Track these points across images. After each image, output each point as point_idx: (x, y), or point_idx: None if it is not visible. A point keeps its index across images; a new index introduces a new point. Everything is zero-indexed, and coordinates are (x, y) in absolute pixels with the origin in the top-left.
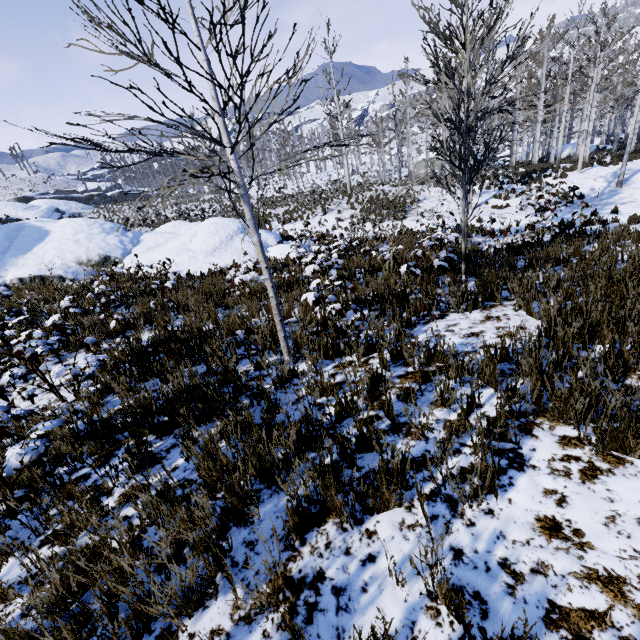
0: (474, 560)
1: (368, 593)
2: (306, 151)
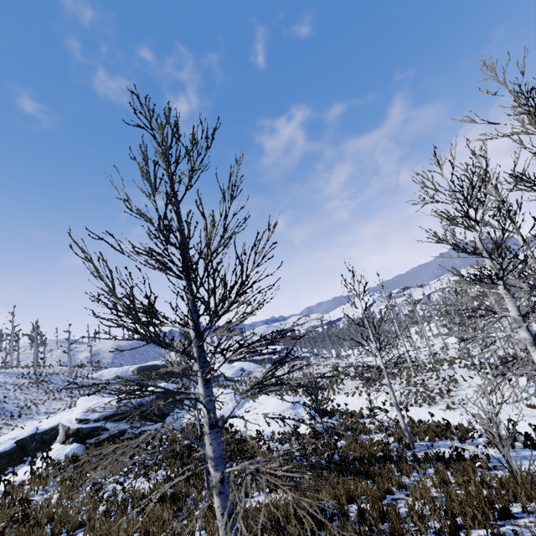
0: None
1: None
2: None
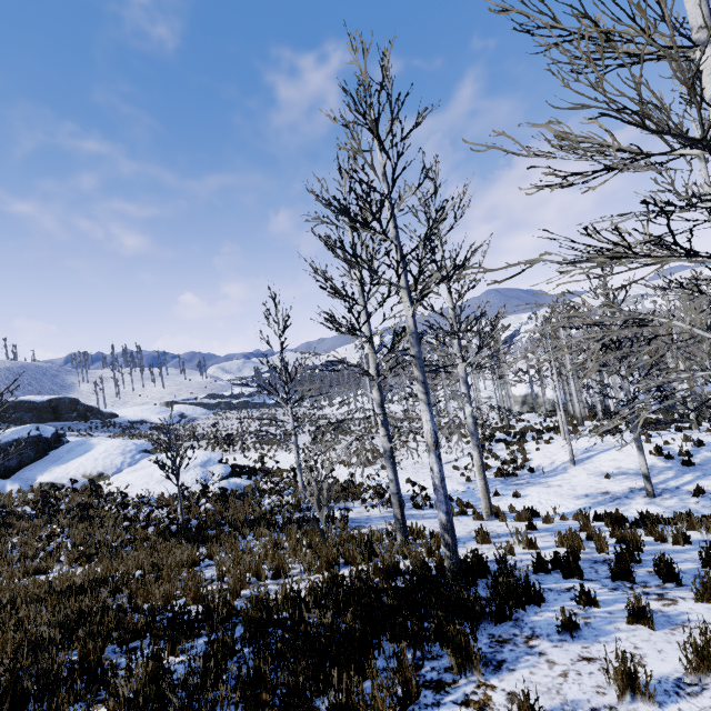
0: None
1: None
2: None
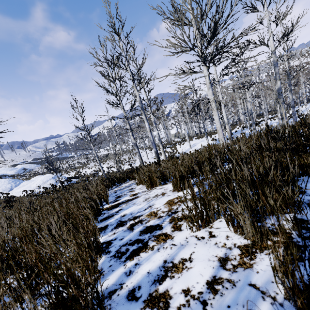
0: None
1: None
2: None
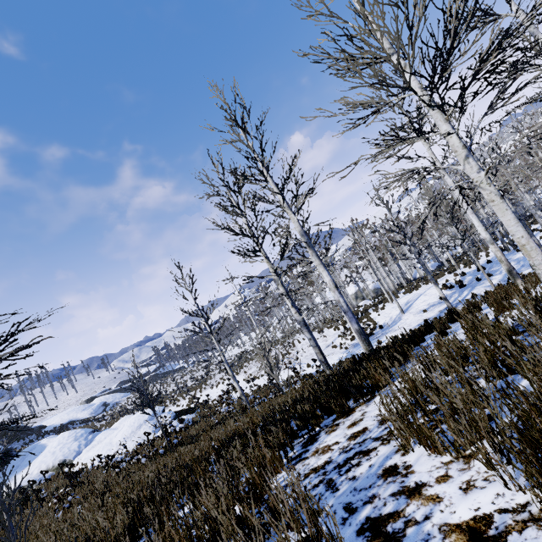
0: None
1: None
2: None
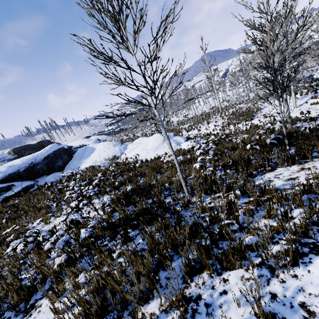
0: (283, 300)
1: (222, 308)
2: (184, 102)
